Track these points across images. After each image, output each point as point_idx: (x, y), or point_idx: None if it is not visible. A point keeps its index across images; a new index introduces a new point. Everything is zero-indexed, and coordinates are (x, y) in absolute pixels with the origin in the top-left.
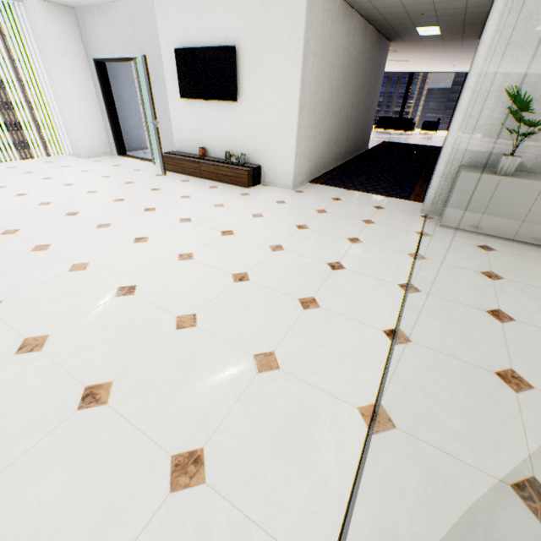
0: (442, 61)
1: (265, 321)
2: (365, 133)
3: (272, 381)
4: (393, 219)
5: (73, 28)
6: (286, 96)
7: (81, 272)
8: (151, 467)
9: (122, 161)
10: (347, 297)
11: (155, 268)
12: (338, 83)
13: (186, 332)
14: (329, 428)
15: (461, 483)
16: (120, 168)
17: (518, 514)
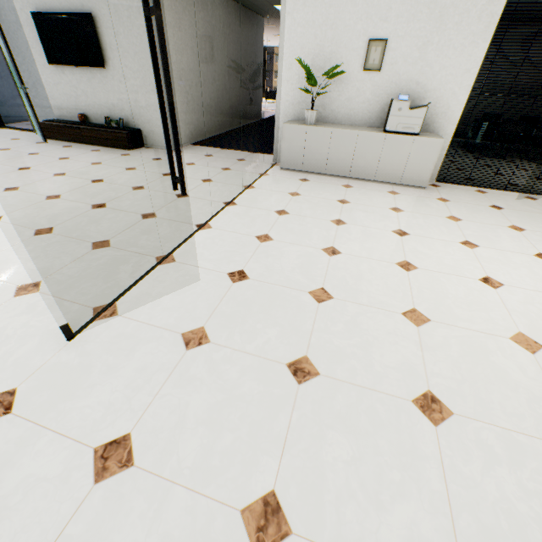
0: None
1: (110, 227)
2: (254, 103)
3: (102, 252)
4: (248, 167)
5: None
6: (148, 63)
7: None
8: (2, 291)
9: None
10: (180, 211)
11: (23, 205)
12: (205, 53)
13: (42, 236)
14: (132, 266)
15: (200, 276)
16: None
17: (223, 281)
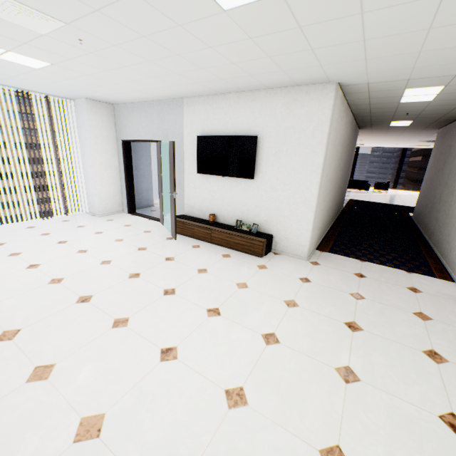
0: (390, 141)
1: None
2: (343, 196)
3: None
4: (446, 311)
5: (109, 118)
6: (306, 178)
7: (92, 444)
8: None
9: (132, 220)
10: None
11: (201, 431)
12: (337, 163)
13: None
14: None
15: None
16: (131, 229)
17: None
